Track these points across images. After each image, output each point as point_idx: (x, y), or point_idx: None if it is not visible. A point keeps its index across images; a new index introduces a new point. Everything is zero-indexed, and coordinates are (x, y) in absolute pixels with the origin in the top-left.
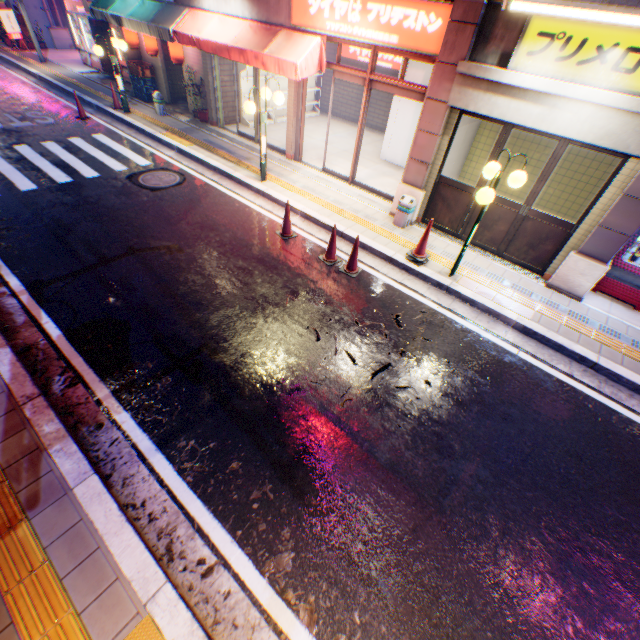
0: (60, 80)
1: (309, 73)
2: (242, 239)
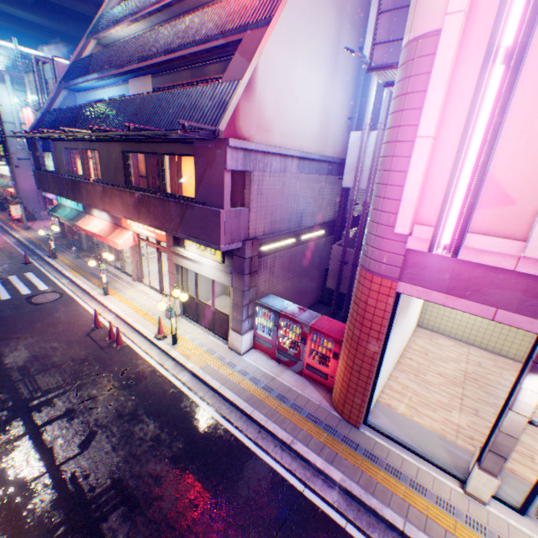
0: (30, 240)
1: (128, 245)
2: (69, 330)
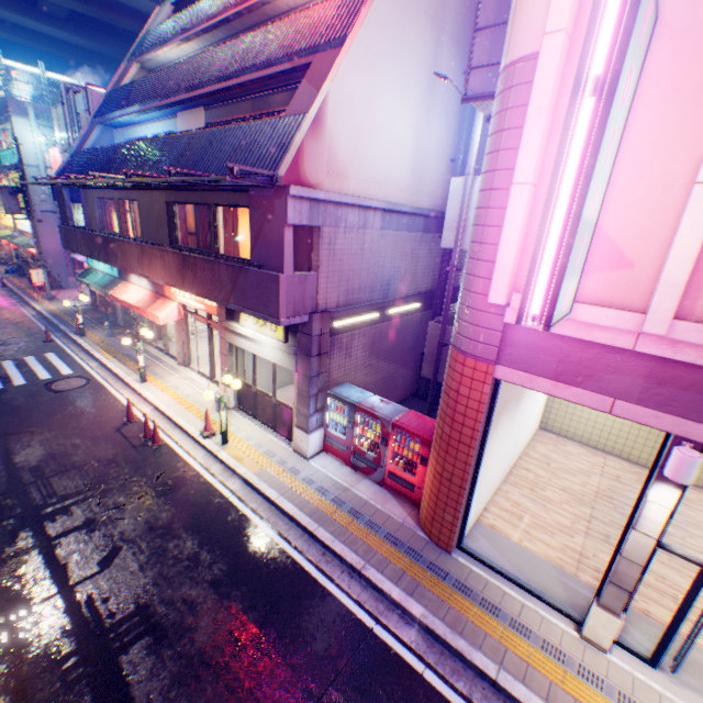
0: (54, 313)
1: (172, 320)
2: (95, 424)
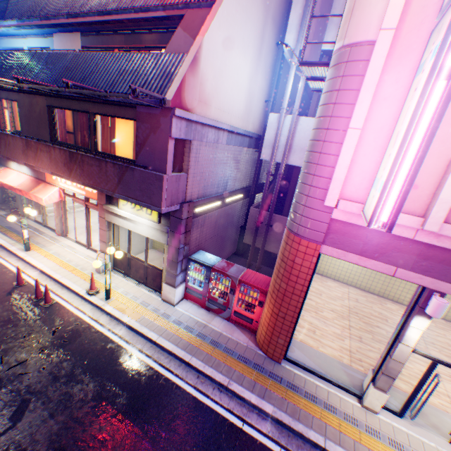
0: None
1: (54, 201)
2: None
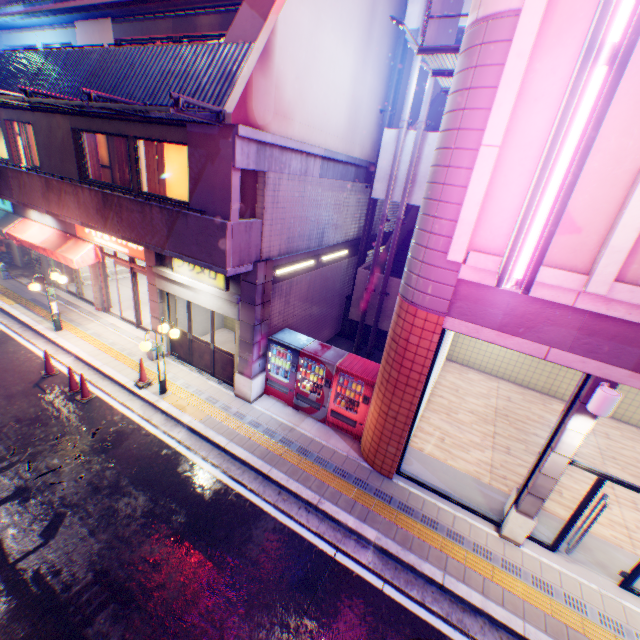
0: None
1: (88, 263)
2: (6, 380)
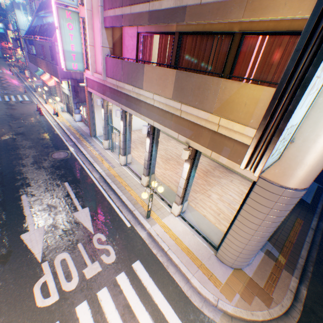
0: (30, 86)
1: (53, 85)
2: (29, 110)
